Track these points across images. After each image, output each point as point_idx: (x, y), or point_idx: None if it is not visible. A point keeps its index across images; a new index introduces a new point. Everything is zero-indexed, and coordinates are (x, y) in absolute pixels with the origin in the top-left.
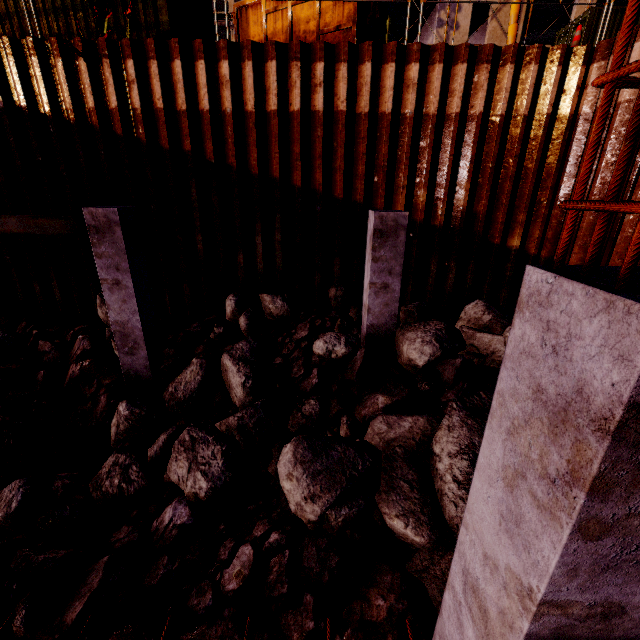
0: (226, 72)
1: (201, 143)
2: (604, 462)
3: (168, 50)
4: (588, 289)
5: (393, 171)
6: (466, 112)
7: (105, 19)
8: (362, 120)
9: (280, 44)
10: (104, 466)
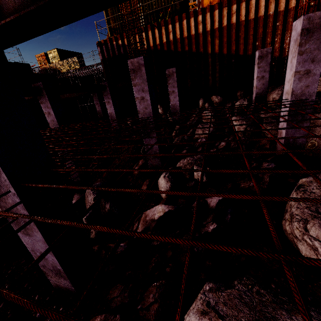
0: (200, 19)
1: (191, 47)
2: (300, 40)
3: (181, 18)
4: (298, 19)
5: (264, 39)
6: (298, 5)
7: (160, 14)
8: (251, 21)
9: (219, 3)
10: (175, 140)
